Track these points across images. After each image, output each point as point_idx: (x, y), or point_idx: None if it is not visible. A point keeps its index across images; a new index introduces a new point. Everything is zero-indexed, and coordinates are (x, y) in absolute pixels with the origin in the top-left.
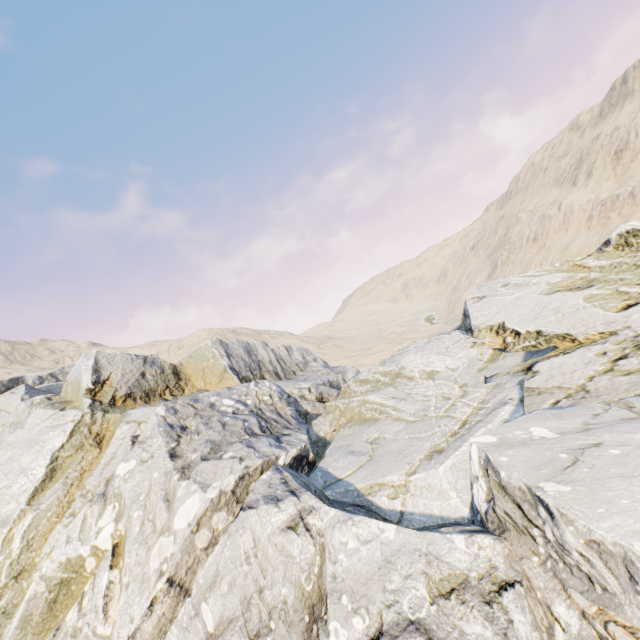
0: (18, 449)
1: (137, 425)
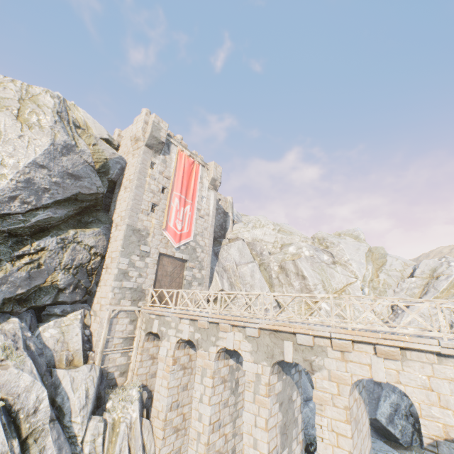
0: (349, 245)
1: (395, 259)
